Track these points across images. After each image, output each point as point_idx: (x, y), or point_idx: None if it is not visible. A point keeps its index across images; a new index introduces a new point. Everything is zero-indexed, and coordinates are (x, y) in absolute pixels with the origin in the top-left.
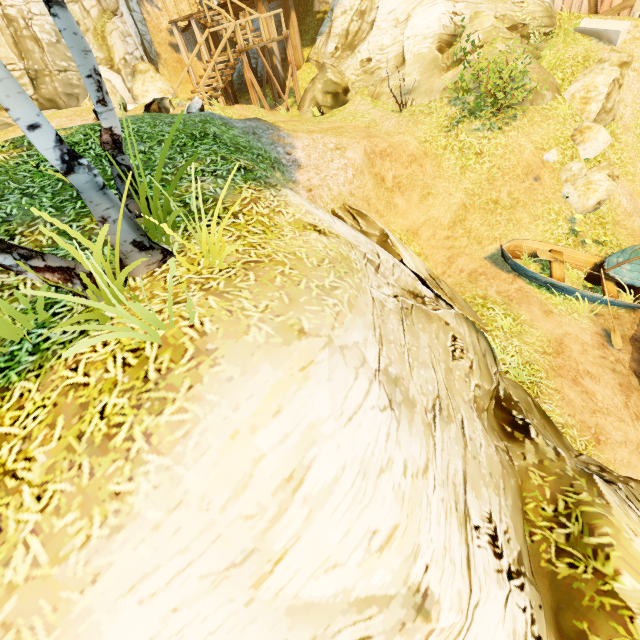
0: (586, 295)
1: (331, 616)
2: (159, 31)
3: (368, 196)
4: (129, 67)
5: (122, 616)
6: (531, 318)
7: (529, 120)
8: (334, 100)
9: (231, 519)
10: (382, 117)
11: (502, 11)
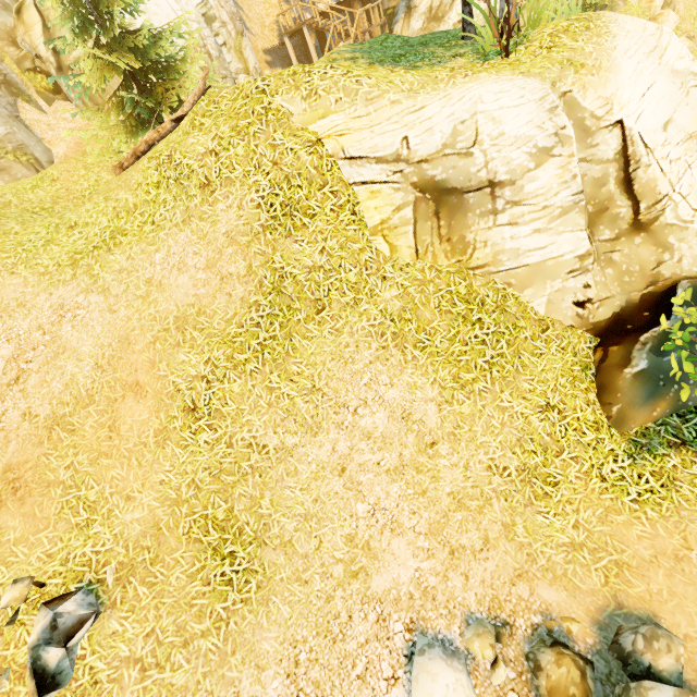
0: None
1: (685, 76)
2: (257, 52)
3: None
4: (258, 74)
5: (625, 62)
6: None
7: None
8: None
9: (646, 36)
10: None
11: None
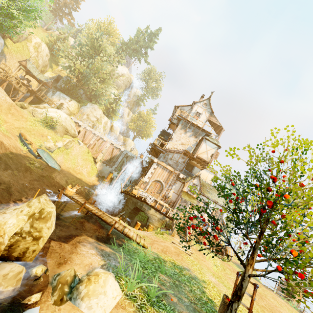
0: (28, 147)
1: None
2: None
3: (3, 106)
4: None
5: None
6: (11, 135)
7: (51, 132)
8: (21, 106)
9: None
10: (26, 112)
11: (67, 126)
